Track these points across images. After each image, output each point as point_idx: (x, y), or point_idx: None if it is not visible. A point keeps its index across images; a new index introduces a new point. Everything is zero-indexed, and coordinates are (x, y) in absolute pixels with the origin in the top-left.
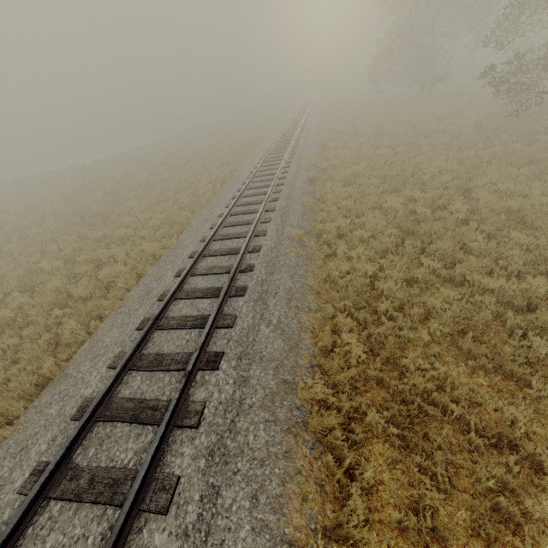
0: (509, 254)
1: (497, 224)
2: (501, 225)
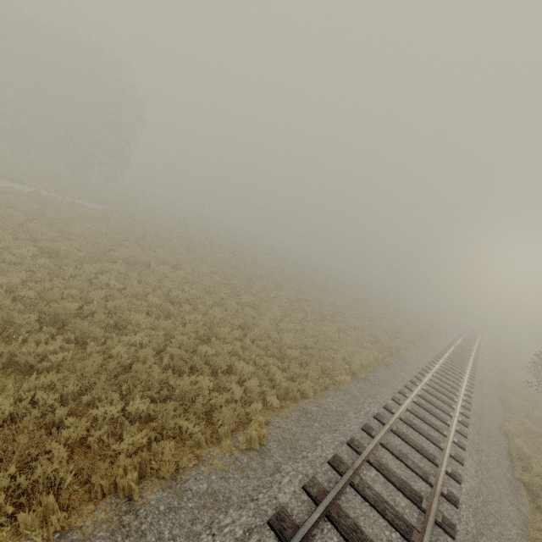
0: None
1: None
2: None
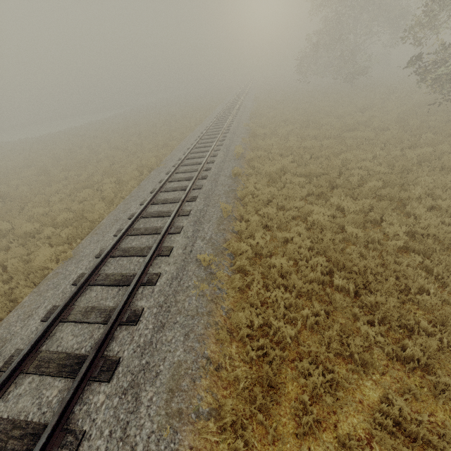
0: None
1: (446, 262)
2: None
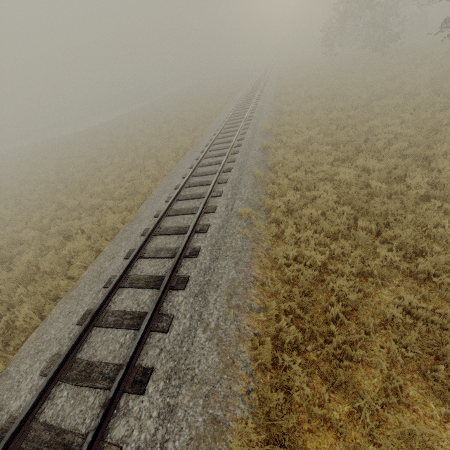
0: None
1: None
2: None
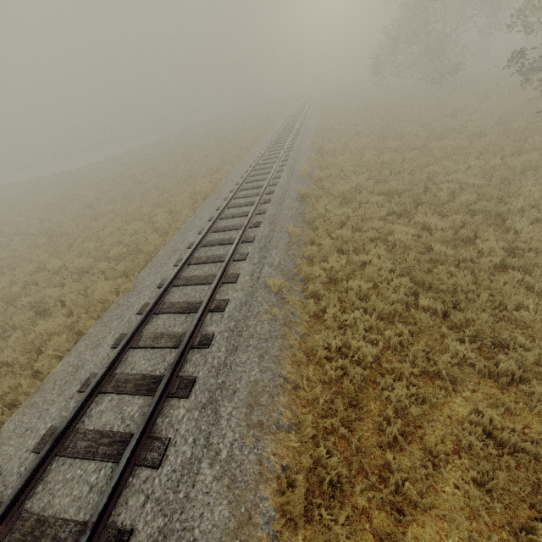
0: None
1: None
2: None
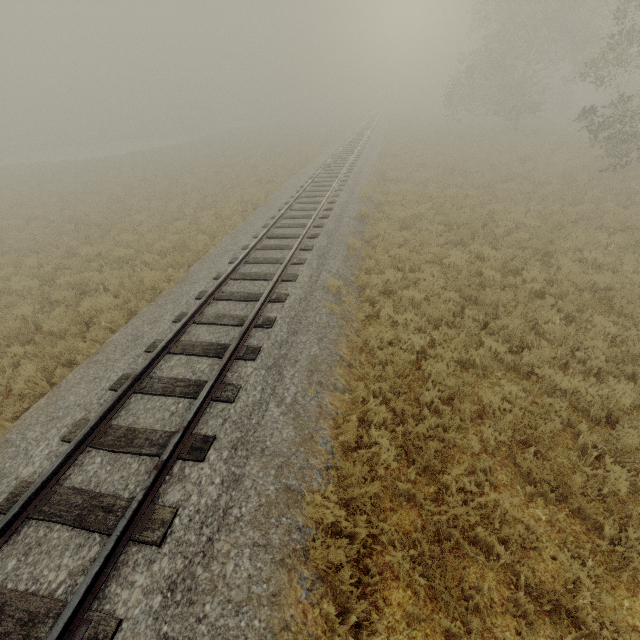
0: (590, 345)
1: (578, 303)
2: (583, 306)
